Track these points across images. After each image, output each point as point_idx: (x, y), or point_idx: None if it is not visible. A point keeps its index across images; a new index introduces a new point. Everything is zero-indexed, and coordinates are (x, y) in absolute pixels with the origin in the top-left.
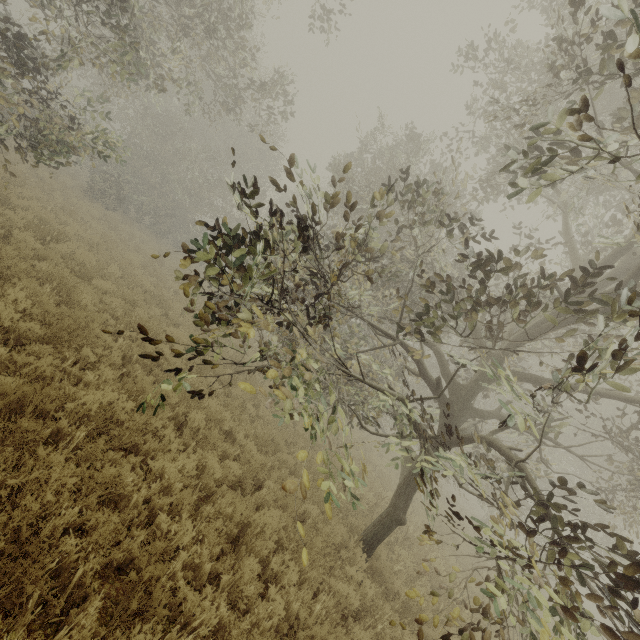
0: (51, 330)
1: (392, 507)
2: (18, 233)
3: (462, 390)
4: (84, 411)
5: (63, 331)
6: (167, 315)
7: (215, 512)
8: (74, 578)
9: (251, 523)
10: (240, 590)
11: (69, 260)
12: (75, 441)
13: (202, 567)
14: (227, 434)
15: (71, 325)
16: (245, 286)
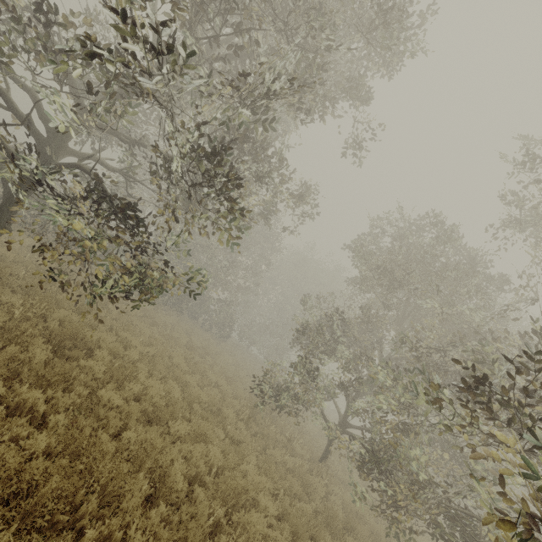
0: None
1: None
2: (103, 393)
3: None
4: None
5: None
6: (224, 429)
7: None
8: None
9: None
10: None
11: (142, 400)
12: None
13: None
14: None
15: None
16: None
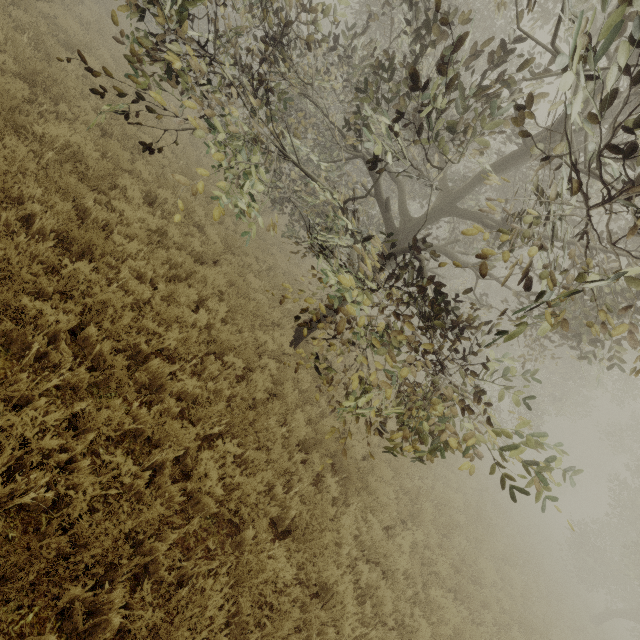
0: (24, 70)
1: (326, 309)
2: None
3: (411, 222)
4: (54, 142)
5: (36, 76)
6: (161, 122)
7: (168, 258)
8: (35, 223)
9: (199, 277)
10: (176, 301)
11: (52, 25)
12: (45, 160)
13: (146, 276)
14: (200, 230)
15: (45, 75)
16: (179, 18)
